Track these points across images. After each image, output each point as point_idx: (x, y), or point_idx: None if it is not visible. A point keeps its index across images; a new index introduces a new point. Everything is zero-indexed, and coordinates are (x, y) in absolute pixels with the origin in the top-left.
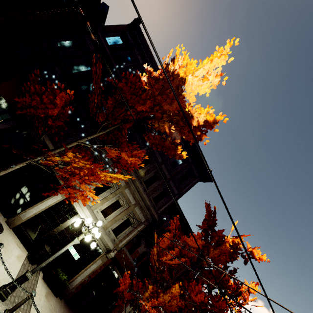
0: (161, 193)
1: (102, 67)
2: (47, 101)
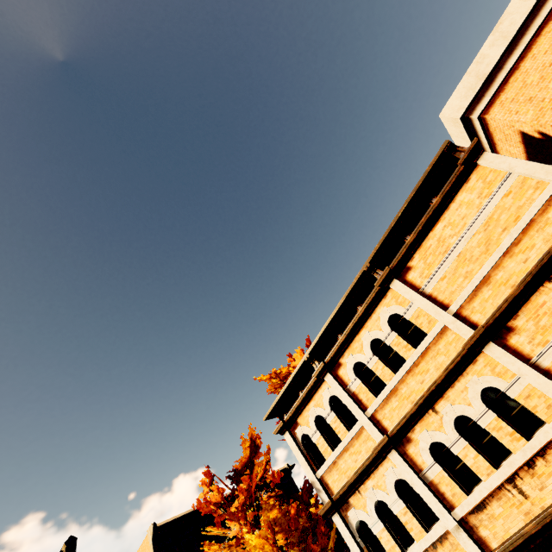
0: None
1: None
2: None
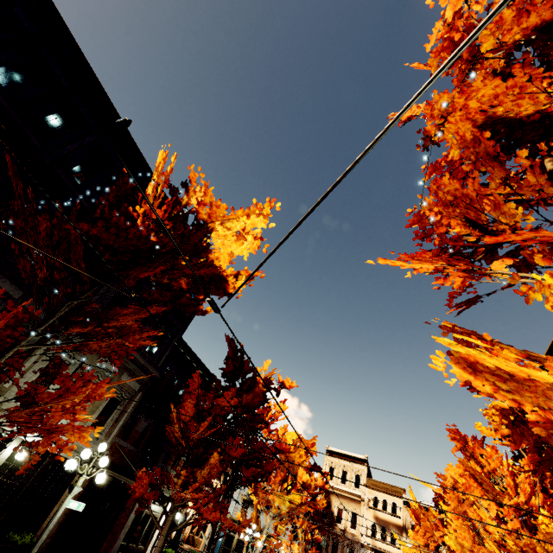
0: (157, 337)
1: None
2: None
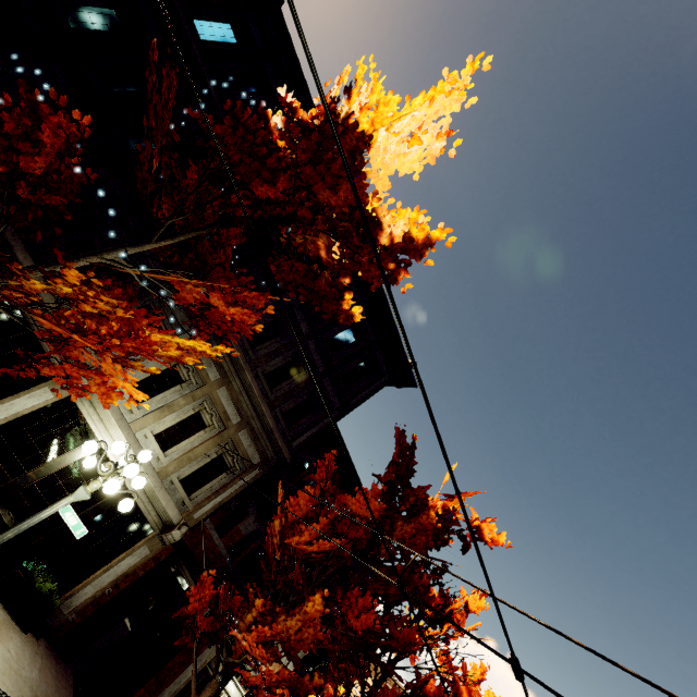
0: (303, 405)
1: (180, 92)
2: (14, 133)
